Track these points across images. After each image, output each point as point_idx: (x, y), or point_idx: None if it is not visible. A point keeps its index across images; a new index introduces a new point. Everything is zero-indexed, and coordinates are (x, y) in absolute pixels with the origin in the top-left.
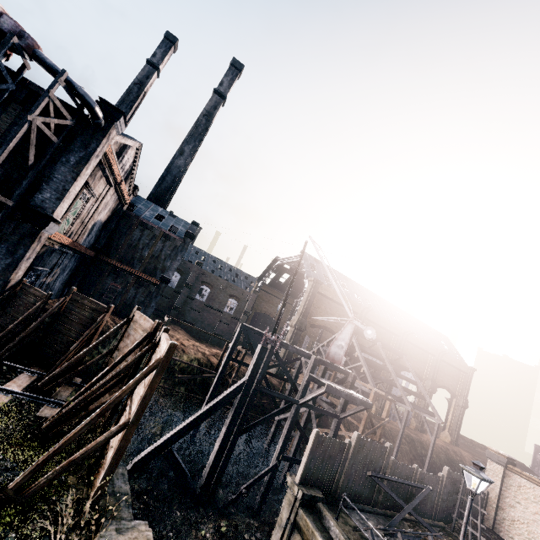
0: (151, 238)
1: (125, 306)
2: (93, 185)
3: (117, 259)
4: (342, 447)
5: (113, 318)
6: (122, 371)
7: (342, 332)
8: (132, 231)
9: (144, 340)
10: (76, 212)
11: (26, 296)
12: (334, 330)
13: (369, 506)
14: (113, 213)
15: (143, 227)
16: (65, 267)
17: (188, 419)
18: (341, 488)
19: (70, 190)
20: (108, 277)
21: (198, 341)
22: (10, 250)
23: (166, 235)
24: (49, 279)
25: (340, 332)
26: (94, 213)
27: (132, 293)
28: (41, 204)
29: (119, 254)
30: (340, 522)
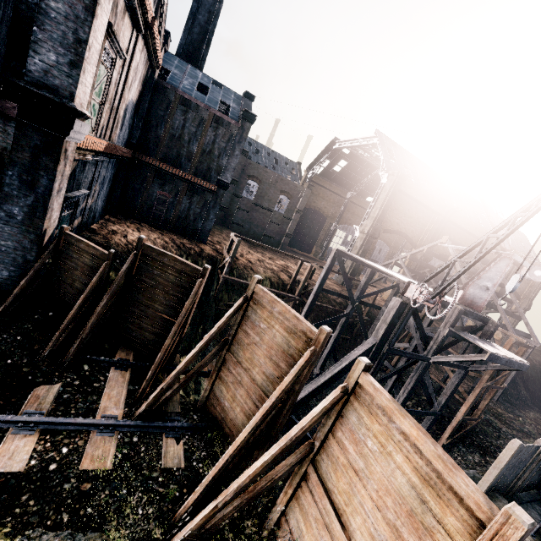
0: (198, 124)
1: (180, 220)
2: (115, 29)
3: (160, 158)
4: (535, 450)
5: (171, 237)
6: (298, 439)
7: (489, 270)
8: (171, 114)
9: (308, 364)
10: (100, 89)
11: (77, 254)
12: (409, 235)
13: (535, 491)
14: (143, 85)
15: (184, 106)
16: (103, 180)
17: (307, 387)
18: (519, 487)
19: (88, 41)
20: (153, 183)
21: (250, 245)
22: (25, 179)
23: (217, 119)
24: (89, 201)
25: (486, 270)
26: (124, 88)
27: (186, 203)
28: (45, 80)
29: (161, 151)
30: (537, 540)
